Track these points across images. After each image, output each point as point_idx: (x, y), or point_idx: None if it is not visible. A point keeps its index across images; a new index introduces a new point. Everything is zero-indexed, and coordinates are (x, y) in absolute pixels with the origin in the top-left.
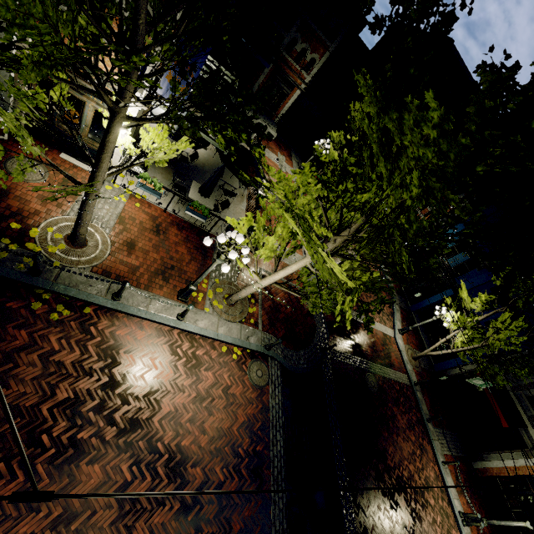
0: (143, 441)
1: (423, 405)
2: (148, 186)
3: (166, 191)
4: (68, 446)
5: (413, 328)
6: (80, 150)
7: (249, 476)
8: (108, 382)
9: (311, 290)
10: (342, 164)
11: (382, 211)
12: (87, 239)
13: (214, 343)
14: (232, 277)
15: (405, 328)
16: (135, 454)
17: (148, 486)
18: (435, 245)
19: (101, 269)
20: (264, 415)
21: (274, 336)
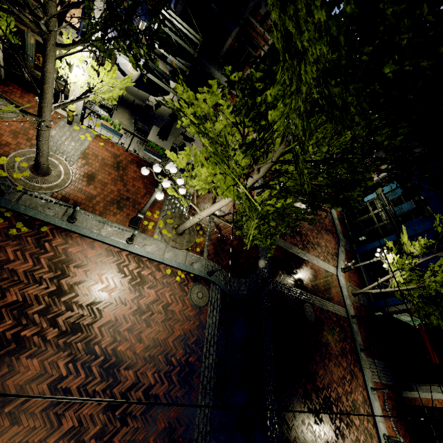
0: (82, 343)
1: (358, 337)
2: (109, 126)
3: (130, 134)
4: (11, 341)
5: (356, 268)
6: (26, 82)
7: (178, 382)
8: (56, 291)
9: (234, 218)
10: (251, 82)
11: (291, 131)
12: (50, 170)
13: (159, 265)
14: (183, 211)
15: (348, 267)
16: (73, 353)
17: (81, 381)
18: (360, 178)
19: (60, 195)
20: (200, 331)
21: (217, 264)
